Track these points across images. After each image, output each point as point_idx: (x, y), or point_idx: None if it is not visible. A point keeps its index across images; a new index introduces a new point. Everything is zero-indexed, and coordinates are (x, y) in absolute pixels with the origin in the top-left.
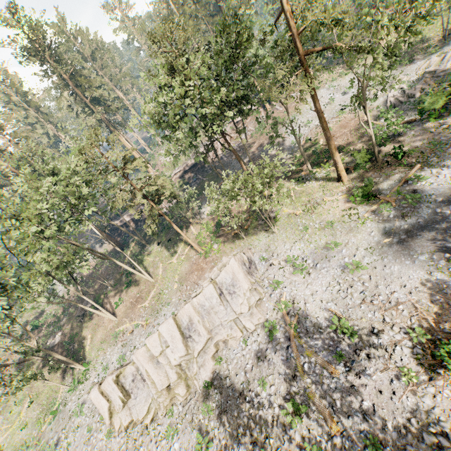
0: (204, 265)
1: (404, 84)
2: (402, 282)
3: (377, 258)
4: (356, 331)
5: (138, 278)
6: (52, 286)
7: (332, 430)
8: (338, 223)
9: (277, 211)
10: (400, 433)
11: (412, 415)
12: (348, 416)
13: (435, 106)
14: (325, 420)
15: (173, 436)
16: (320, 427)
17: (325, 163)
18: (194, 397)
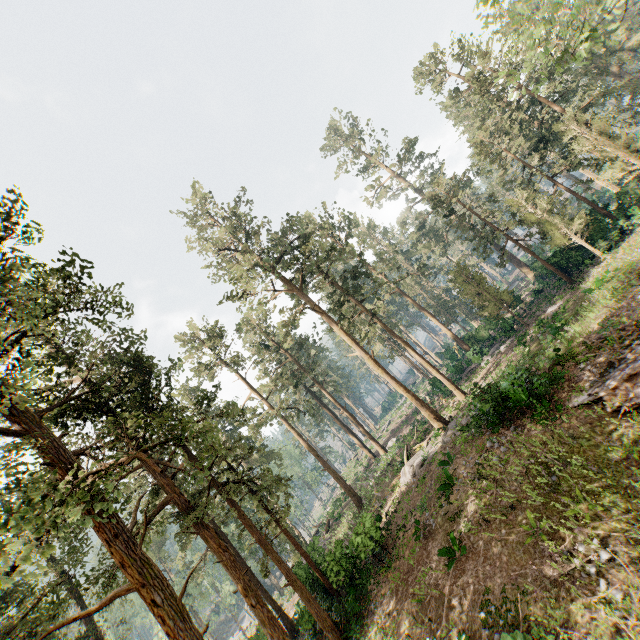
0: None
1: None
2: None
3: None
4: None
5: None
6: None
7: None
8: None
9: None
10: None
11: None
12: None
13: None
14: None
15: None
16: None
17: None
18: None
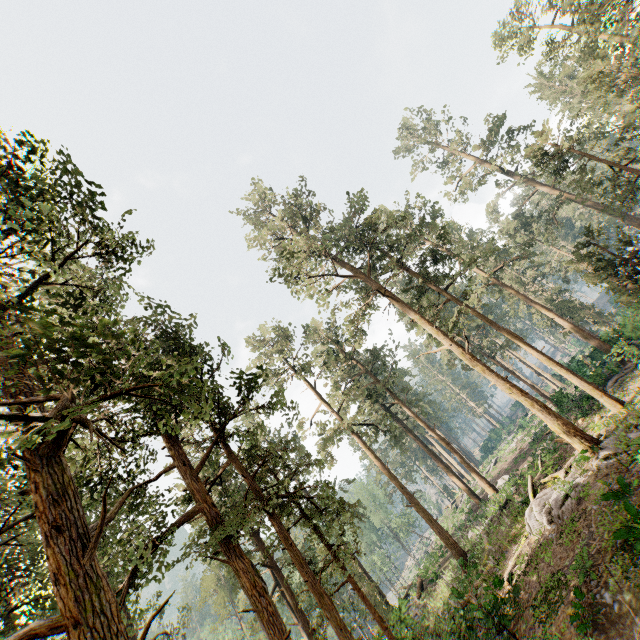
0: None
1: None
2: None
3: None
4: None
5: None
6: None
7: None
8: None
9: None
10: None
11: None
12: None
13: None
14: None
15: None
16: None
17: None
18: None
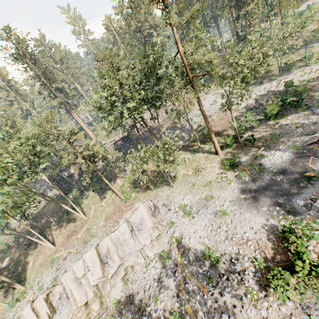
0: (124, 208)
1: (257, 96)
2: (251, 225)
3: (236, 208)
4: (221, 260)
5: (75, 216)
6: (8, 220)
7: None
8: (214, 182)
9: (177, 171)
10: None
11: None
12: None
13: (273, 112)
14: None
15: None
16: None
17: (209, 141)
18: (105, 311)
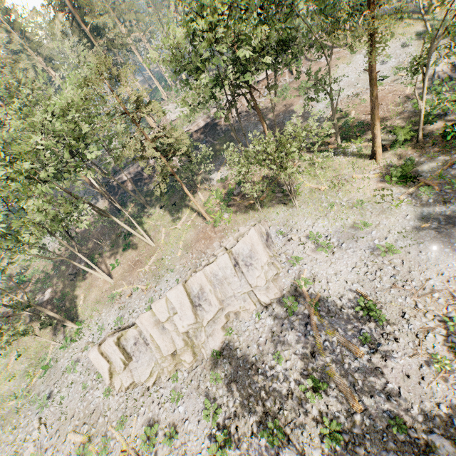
0: (212, 234)
1: (454, 59)
2: (439, 269)
3: (412, 243)
4: (386, 315)
5: (137, 241)
6: (39, 241)
7: (352, 408)
8: (369, 202)
9: (299, 184)
10: (427, 416)
11: (441, 401)
12: (371, 396)
13: None
14: (346, 398)
15: (178, 400)
16: (339, 404)
17: (356, 137)
18: (201, 364)
